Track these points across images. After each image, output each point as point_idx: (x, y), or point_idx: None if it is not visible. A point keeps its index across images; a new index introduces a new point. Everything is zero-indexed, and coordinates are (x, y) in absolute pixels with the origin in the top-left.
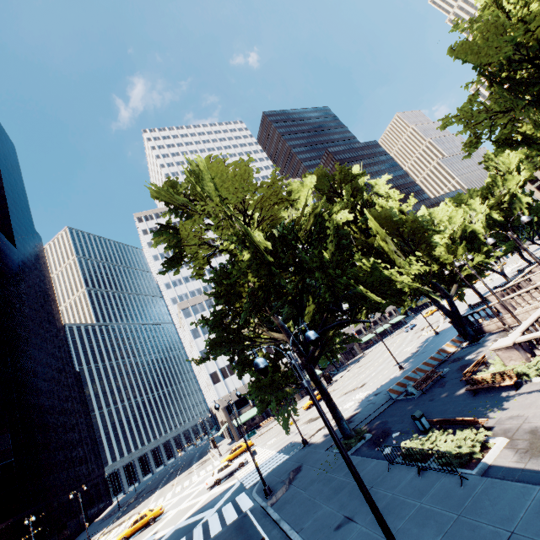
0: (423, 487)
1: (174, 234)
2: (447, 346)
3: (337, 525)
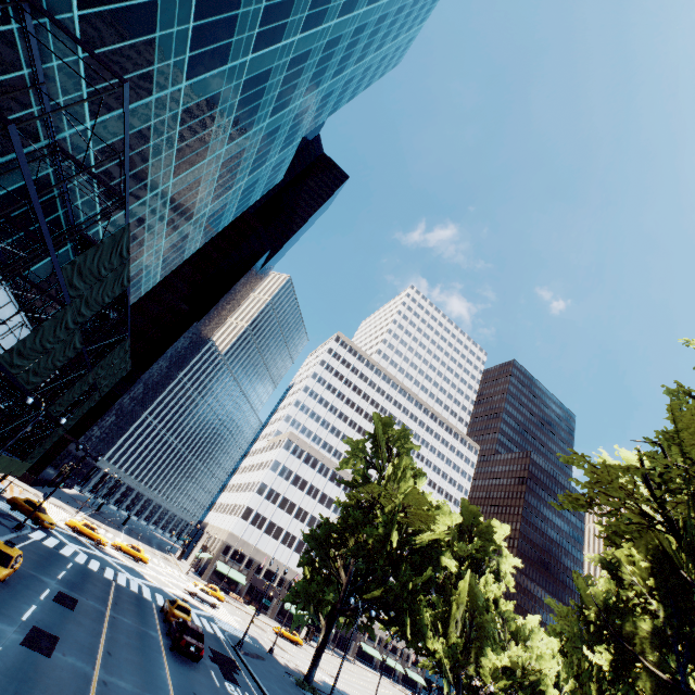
0: None
1: (365, 481)
2: None
3: None
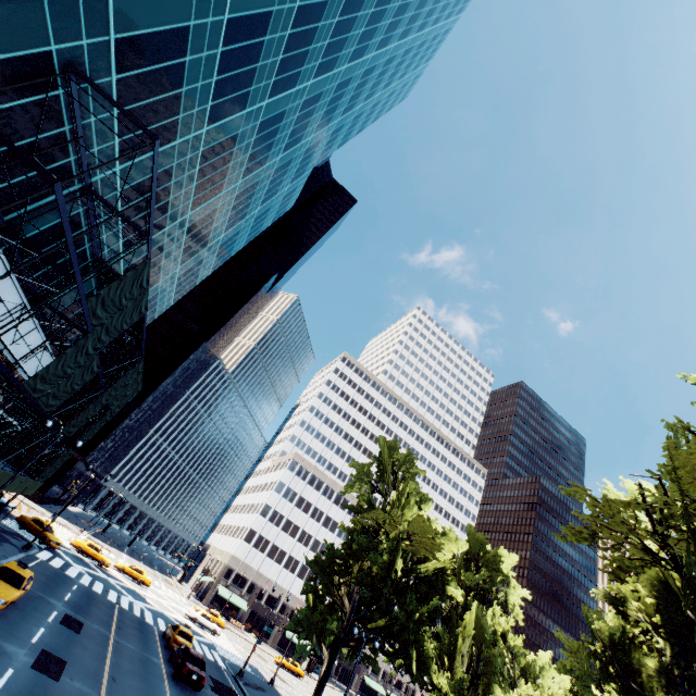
0: None
1: (370, 507)
2: None
3: None
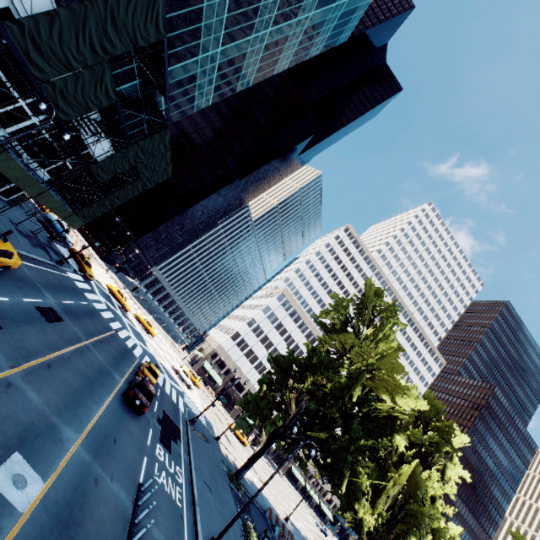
0: (238, 538)
1: (342, 329)
2: None
3: (206, 482)
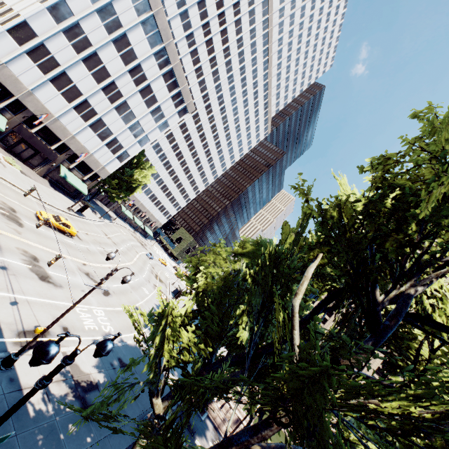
0: None
1: None
2: None
3: None
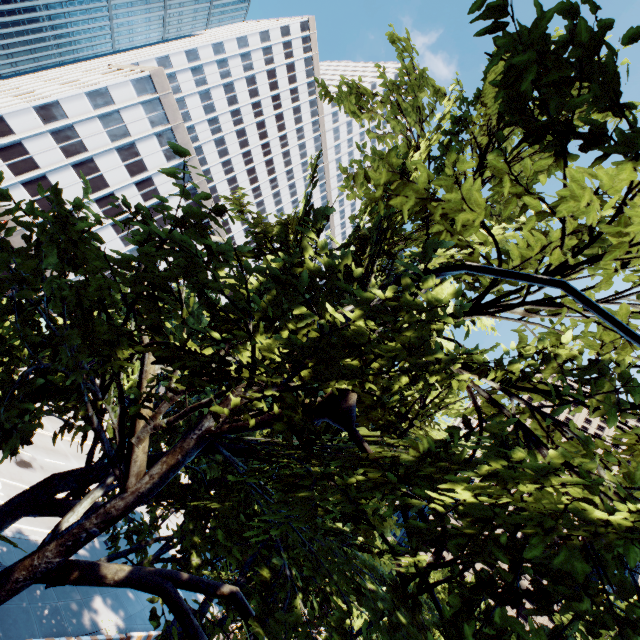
0: None
1: None
2: (138, 639)
3: None
